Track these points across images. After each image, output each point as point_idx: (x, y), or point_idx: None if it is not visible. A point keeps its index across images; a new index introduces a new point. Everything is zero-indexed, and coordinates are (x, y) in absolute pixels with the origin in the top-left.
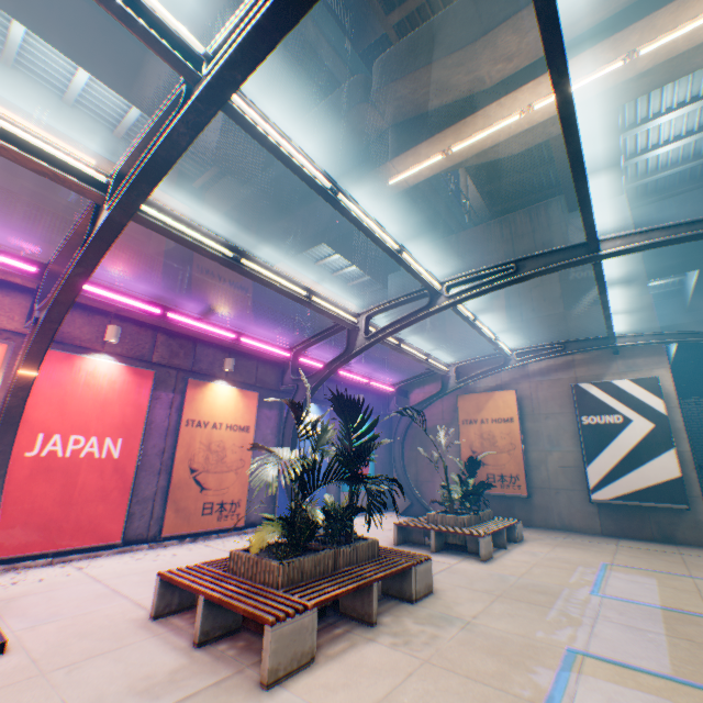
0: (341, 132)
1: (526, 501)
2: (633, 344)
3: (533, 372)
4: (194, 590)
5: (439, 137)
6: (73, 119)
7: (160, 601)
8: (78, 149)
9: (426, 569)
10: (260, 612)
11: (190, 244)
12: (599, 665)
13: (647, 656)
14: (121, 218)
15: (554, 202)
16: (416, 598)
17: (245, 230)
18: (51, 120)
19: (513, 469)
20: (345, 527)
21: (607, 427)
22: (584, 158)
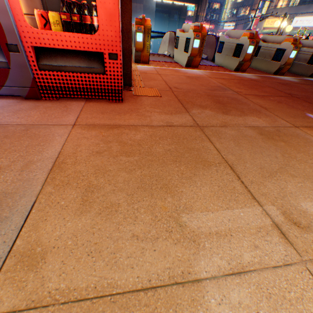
0: None
1: None
2: None
3: None
4: None
5: None
6: None
7: None
8: None
9: None
10: None
11: None
12: None
13: None
14: None
15: None
16: None
17: None
18: None
19: None
20: None
21: None
22: None
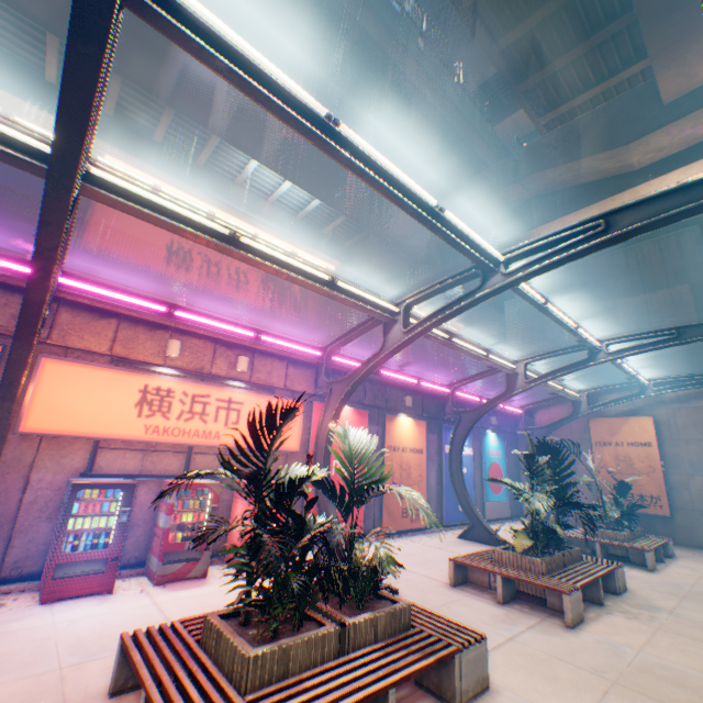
0: (488, 206)
1: (667, 520)
2: None
3: (669, 399)
4: (489, 571)
5: (585, 210)
6: (272, 213)
7: (454, 576)
8: (274, 234)
9: (620, 572)
10: (554, 586)
11: (427, 336)
12: None
13: None
14: (415, 337)
15: (685, 232)
16: (618, 591)
17: (387, 278)
18: (261, 217)
19: (653, 490)
20: (561, 538)
21: None
22: None
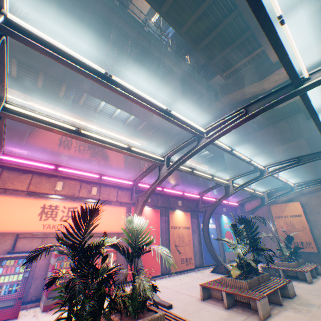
0: (207, 112)
1: (317, 254)
2: None
3: (305, 192)
4: (219, 289)
5: None
6: (113, 123)
7: (202, 294)
8: (115, 132)
9: (291, 285)
10: (251, 296)
11: (181, 170)
12: None
13: None
14: (172, 171)
15: (298, 116)
16: (291, 296)
17: (168, 147)
18: (108, 125)
19: (306, 239)
20: (256, 268)
21: None
22: (311, 101)
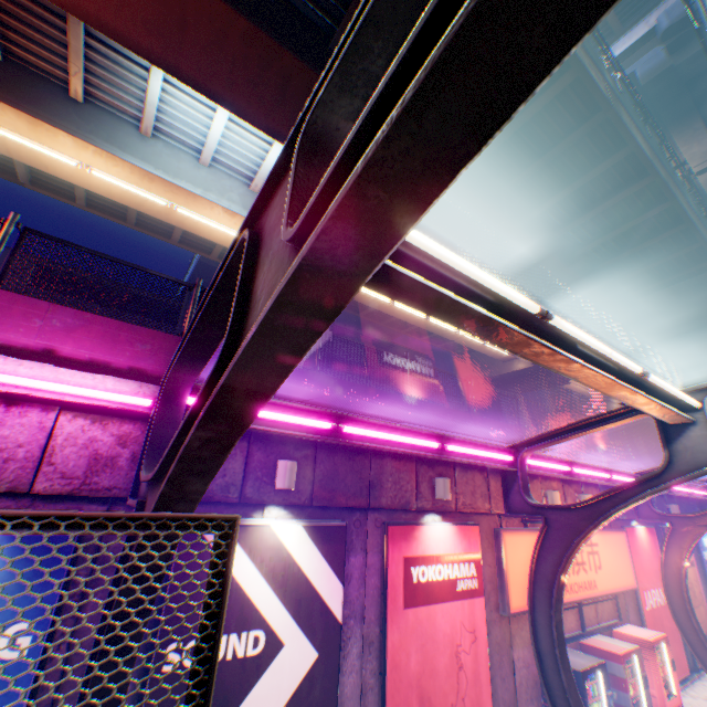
0: None
1: None
2: None
3: None
4: None
5: None
6: None
7: None
8: None
9: None
10: None
11: None
12: None
13: None
14: None
15: None
16: None
17: None
18: None
19: None
20: None
21: None
22: None
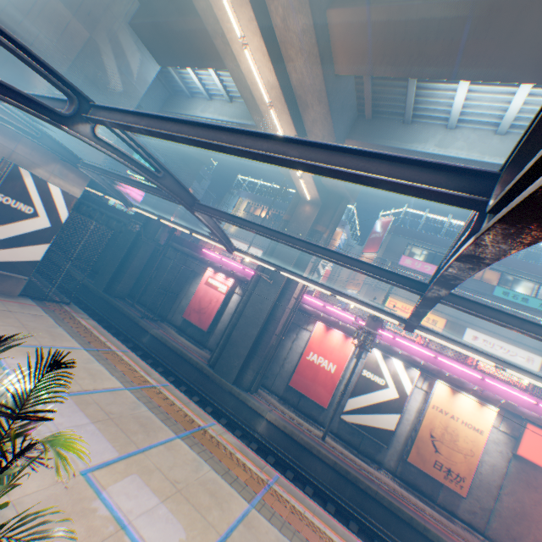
0: None
1: None
2: (91, 177)
3: None
4: None
5: None
6: None
7: None
8: None
9: None
10: None
11: None
12: (104, 473)
13: (106, 448)
14: None
15: None
16: None
17: None
18: None
19: None
20: None
21: (18, 213)
22: (189, 46)
